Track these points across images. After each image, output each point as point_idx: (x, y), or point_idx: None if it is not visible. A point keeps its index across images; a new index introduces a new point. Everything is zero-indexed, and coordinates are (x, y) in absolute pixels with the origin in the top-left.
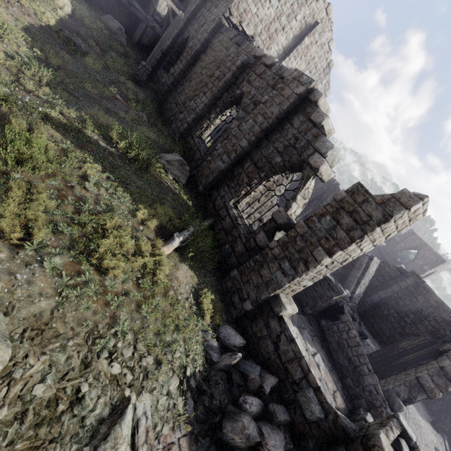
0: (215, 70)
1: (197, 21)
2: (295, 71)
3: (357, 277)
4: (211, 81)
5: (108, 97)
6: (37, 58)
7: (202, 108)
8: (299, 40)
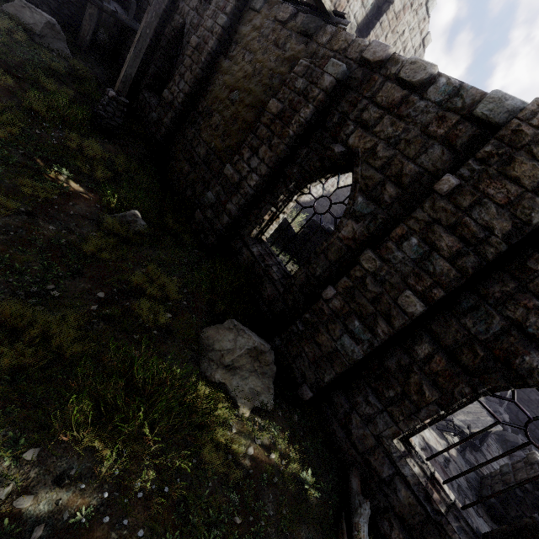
0: (261, 92)
1: None
2: None
3: None
4: (262, 122)
5: (48, 203)
6: None
7: (256, 184)
8: (382, 4)
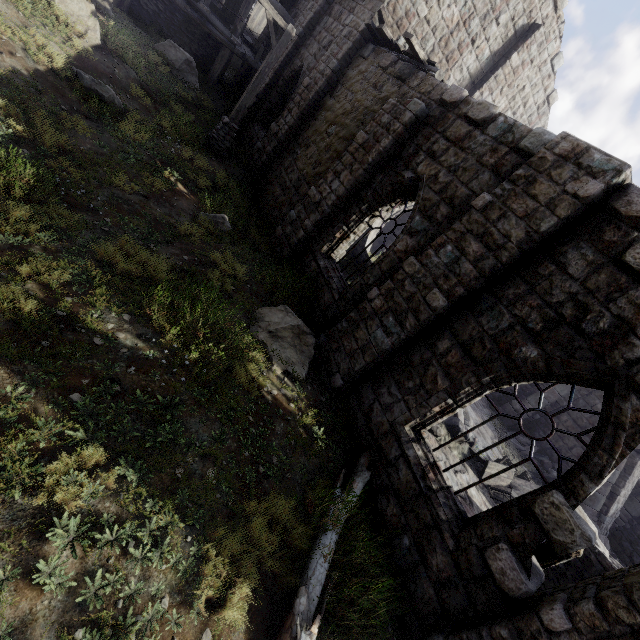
0: (354, 127)
1: (316, 39)
2: (564, 139)
3: (611, 483)
4: (348, 150)
5: (159, 193)
6: (16, 139)
7: (333, 204)
8: (499, 59)
